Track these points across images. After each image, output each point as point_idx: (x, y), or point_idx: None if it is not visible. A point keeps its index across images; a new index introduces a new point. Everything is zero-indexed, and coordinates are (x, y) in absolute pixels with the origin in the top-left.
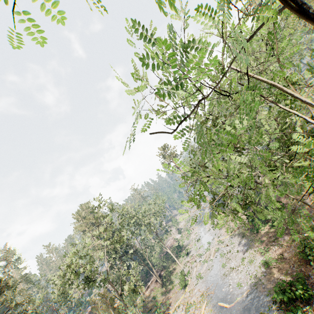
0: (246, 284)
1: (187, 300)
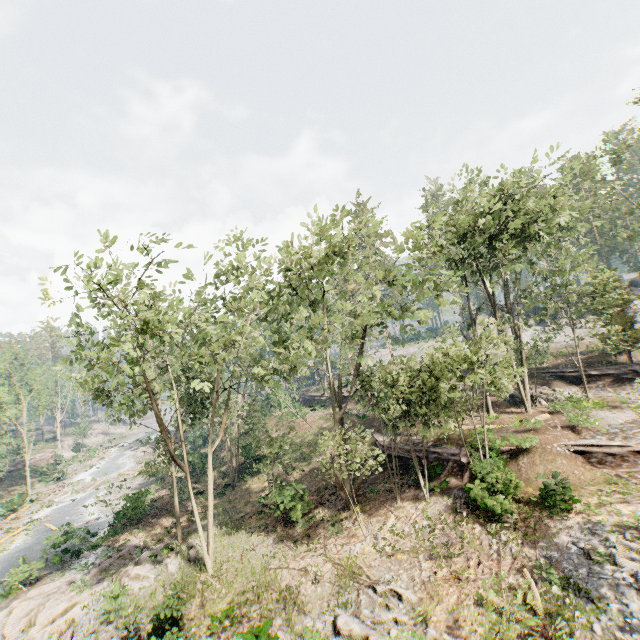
0: (99, 515)
1: (0, 526)
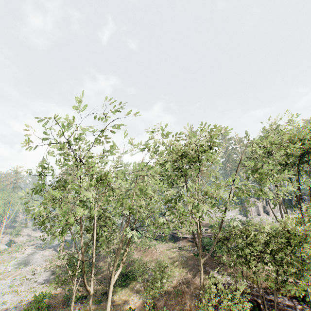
0: (10, 304)
1: None
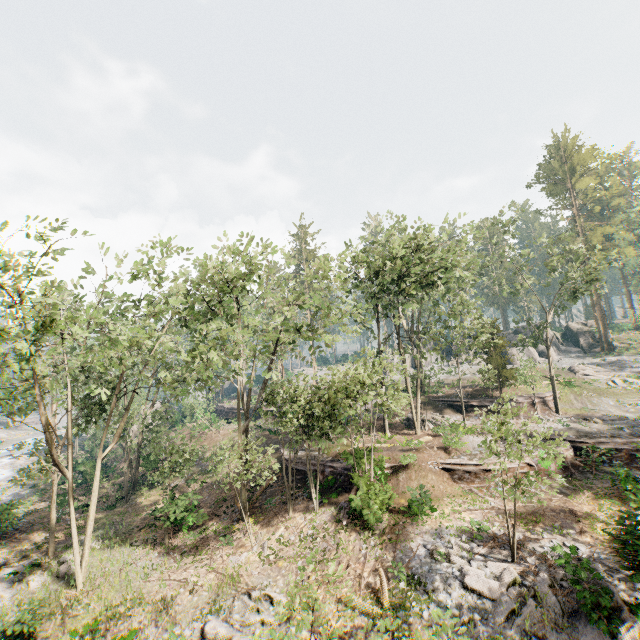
0: None
1: None
